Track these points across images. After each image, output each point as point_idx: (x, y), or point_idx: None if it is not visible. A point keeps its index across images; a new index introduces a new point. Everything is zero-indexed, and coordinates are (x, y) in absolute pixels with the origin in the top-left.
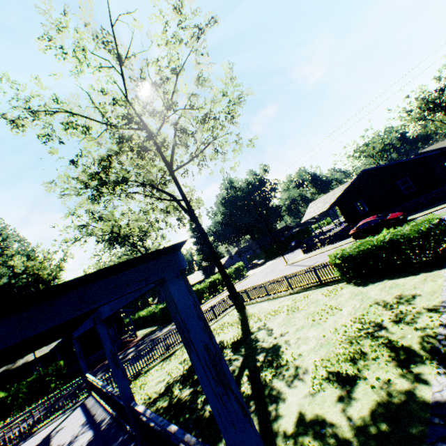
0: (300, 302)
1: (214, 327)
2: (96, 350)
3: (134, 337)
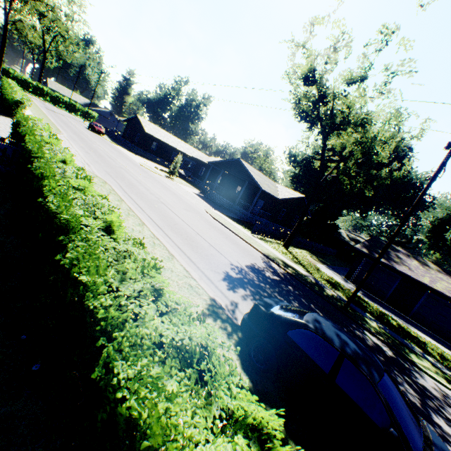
0: None
1: None
2: None
3: None
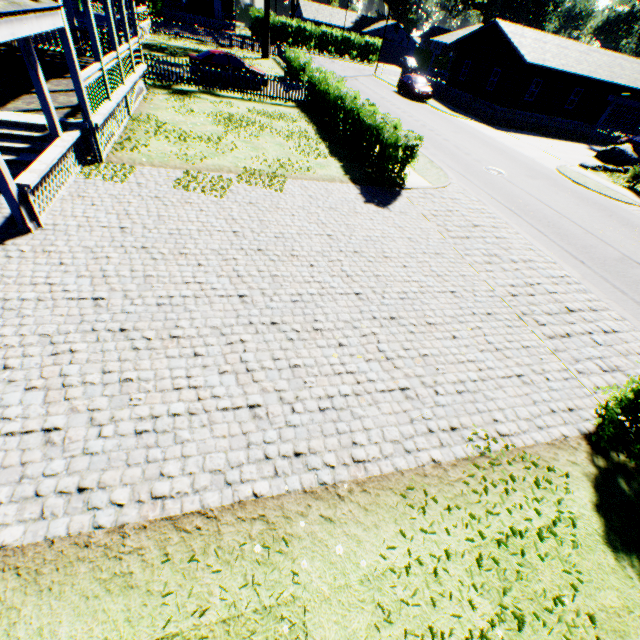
0: (263, 68)
1: (240, 53)
2: (200, 15)
3: (234, 31)
